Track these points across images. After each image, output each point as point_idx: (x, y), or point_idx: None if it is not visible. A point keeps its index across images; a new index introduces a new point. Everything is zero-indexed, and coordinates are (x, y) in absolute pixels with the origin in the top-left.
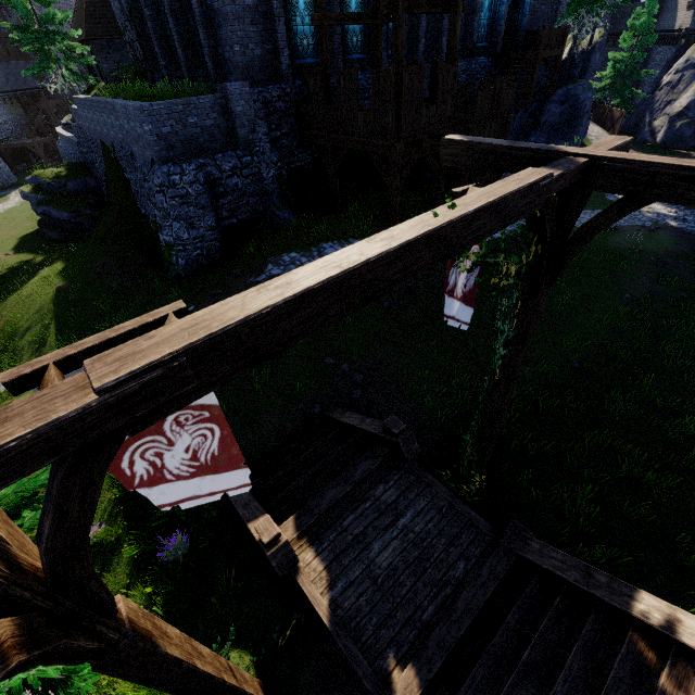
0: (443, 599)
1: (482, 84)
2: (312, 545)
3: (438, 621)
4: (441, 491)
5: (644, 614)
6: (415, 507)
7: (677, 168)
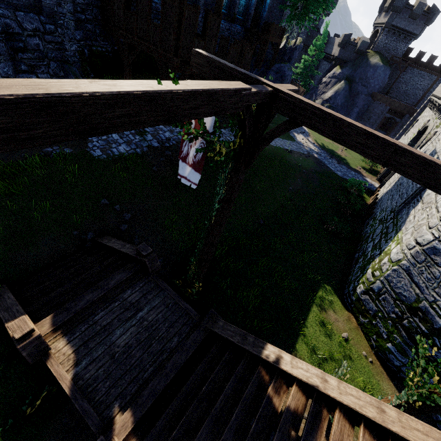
0: (160, 362)
1: (236, 42)
2: (65, 336)
3: (154, 377)
4: (170, 293)
5: (267, 356)
6: (151, 304)
7: (314, 108)
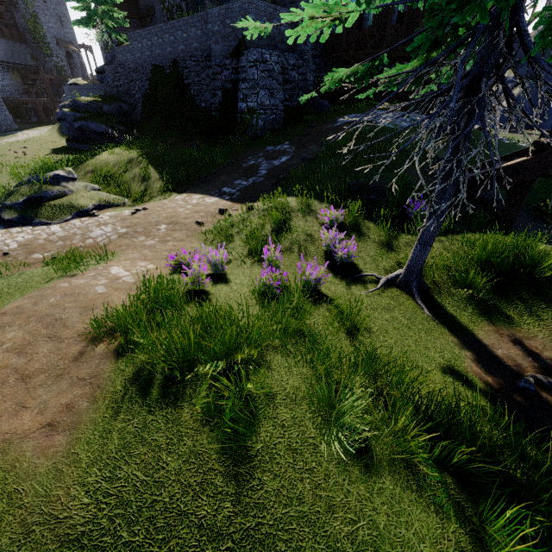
0: None
1: None
2: None
3: None
4: None
5: None
6: None
7: None
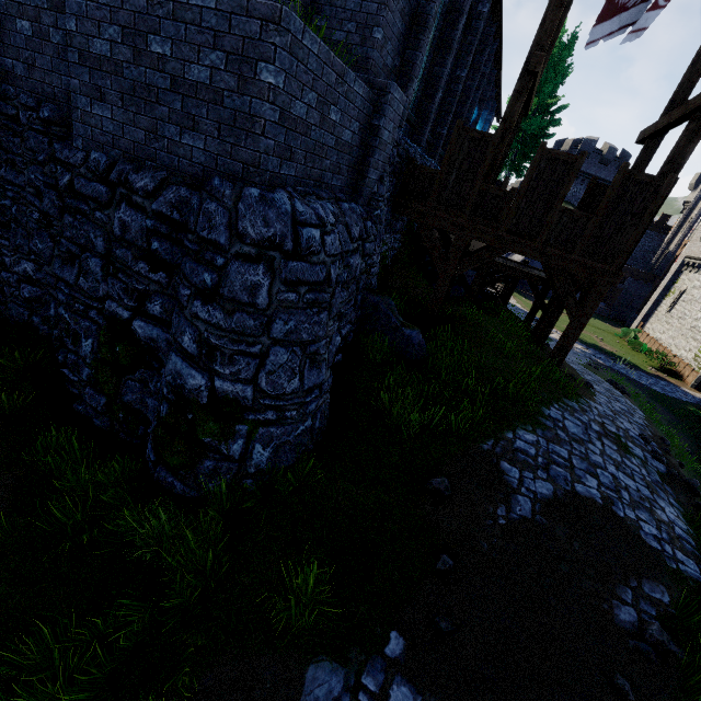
0: None
1: None
2: None
3: None
4: None
5: None
6: None
7: None
